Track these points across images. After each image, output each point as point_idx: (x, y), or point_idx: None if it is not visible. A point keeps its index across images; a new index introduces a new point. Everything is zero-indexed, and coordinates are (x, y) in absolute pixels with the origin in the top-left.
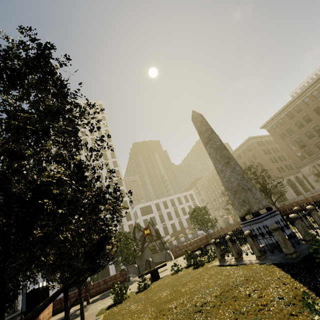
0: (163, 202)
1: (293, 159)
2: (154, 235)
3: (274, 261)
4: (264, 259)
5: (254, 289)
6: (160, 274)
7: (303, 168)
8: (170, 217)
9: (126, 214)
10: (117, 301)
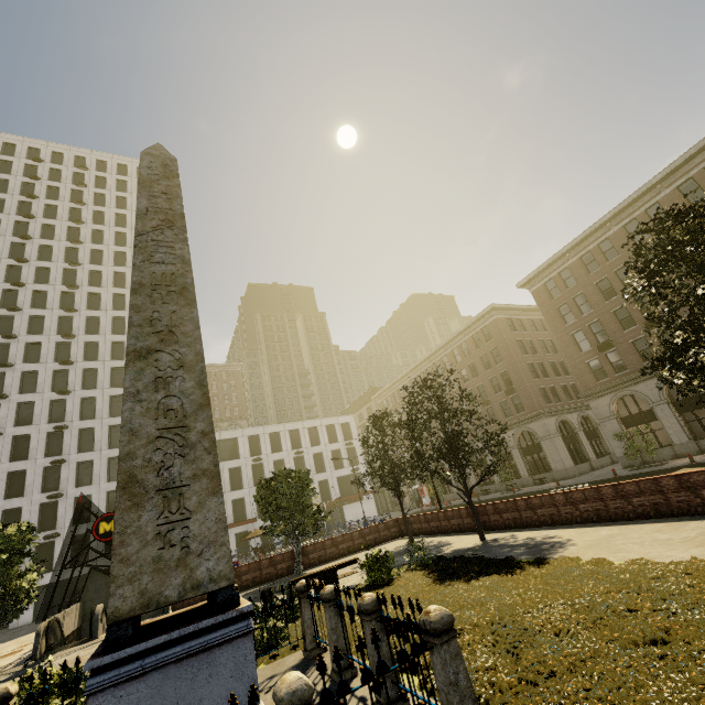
0: (272, 435)
1: (578, 374)
2: (230, 514)
3: None
4: None
5: None
6: None
7: (597, 399)
8: None
9: None
10: None
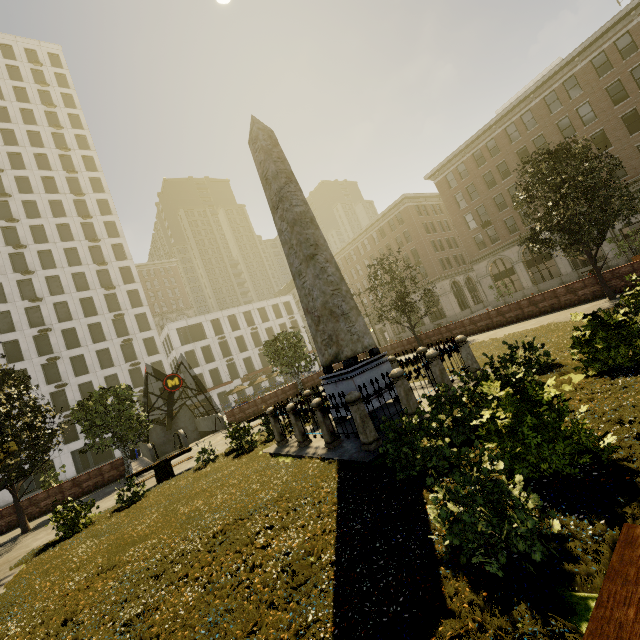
0: (230, 318)
1: (467, 247)
2: (209, 381)
3: (343, 455)
4: (335, 448)
5: (272, 524)
6: (185, 463)
7: (478, 263)
8: (242, 347)
9: (145, 342)
10: (65, 534)
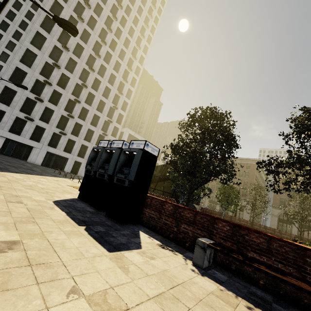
0: None
1: (274, 199)
2: None
3: None
4: None
5: None
6: None
7: (275, 209)
8: None
9: (114, 128)
10: None
